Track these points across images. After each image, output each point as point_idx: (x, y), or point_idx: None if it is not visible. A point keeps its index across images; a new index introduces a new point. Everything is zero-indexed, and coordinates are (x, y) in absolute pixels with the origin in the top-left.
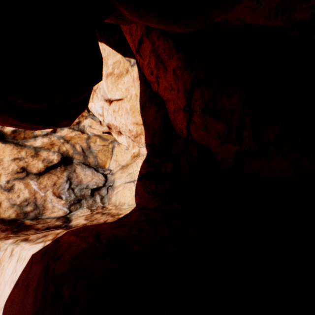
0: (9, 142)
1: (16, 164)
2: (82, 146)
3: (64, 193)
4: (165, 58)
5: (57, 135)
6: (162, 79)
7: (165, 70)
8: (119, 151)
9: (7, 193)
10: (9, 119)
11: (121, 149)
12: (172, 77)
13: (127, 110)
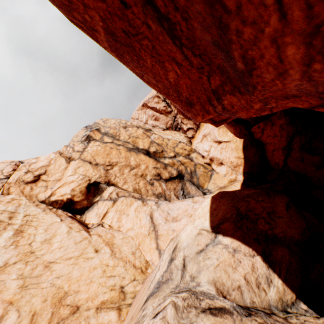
0: (152, 157)
1: (155, 171)
2: (191, 169)
3: (180, 196)
4: (274, 119)
5: (176, 159)
6: (267, 131)
7: (272, 125)
8: (217, 177)
9: (150, 186)
10: (242, 127)
11: (219, 176)
12: (277, 129)
13: (232, 148)
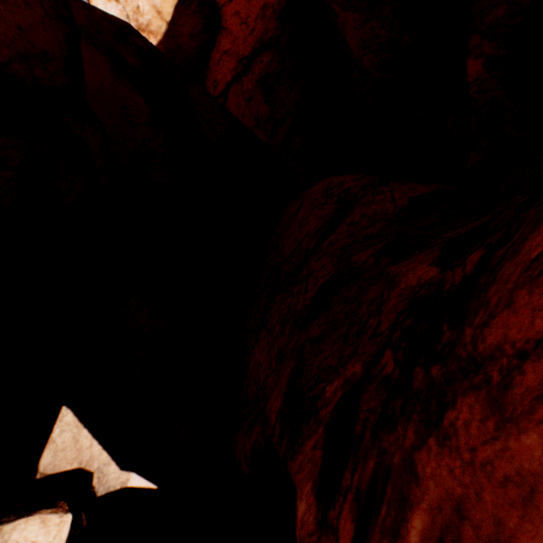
0: None
1: None
2: None
3: None
4: None
5: None
6: None
7: None
8: None
9: None
10: None
11: None
12: (257, 11)
13: None
